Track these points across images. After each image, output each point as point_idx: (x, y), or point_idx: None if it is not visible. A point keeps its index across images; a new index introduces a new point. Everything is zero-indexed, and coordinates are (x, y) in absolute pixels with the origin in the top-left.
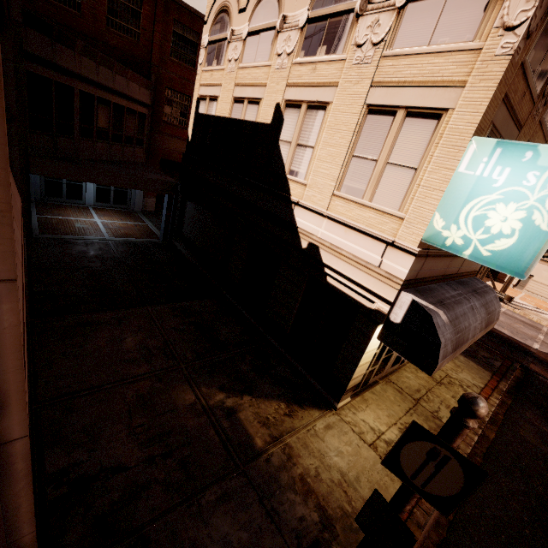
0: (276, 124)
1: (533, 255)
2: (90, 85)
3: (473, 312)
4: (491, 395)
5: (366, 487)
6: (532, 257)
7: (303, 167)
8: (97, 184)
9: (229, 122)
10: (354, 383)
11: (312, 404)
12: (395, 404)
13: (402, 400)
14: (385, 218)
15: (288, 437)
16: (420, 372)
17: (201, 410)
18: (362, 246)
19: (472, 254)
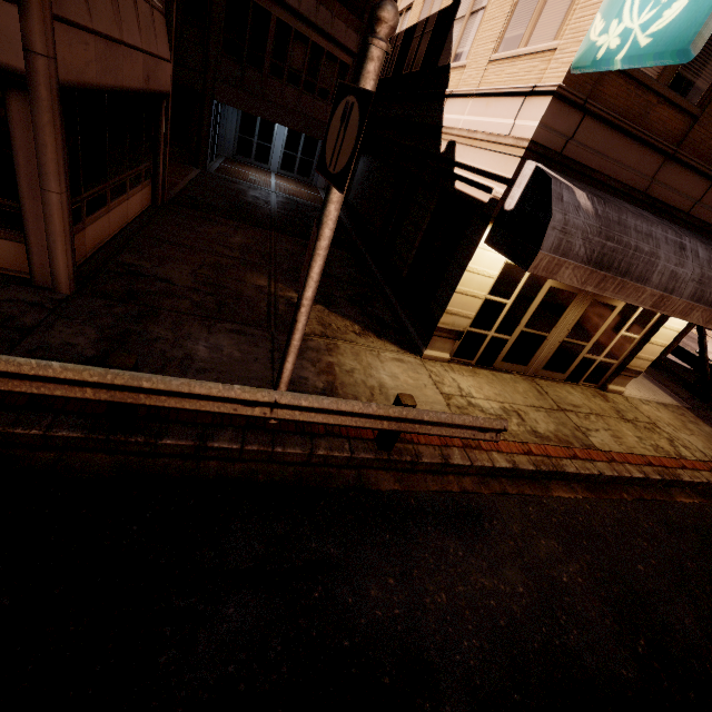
0: (456, 0)
1: (711, 5)
2: (289, 14)
3: (681, 252)
4: None
5: None
6: (710, 9)
7: (469, 42)
8: (285, 148)
9: (415, 29)
10: (452, 323)
11: (394, 342)
12: (519, 394)
13: (537, 398)
14: (536, 61)
15: (342, 342)
16: (599, 400)
17: (266, 292)
18: (499, 114)
19: (626, 55)
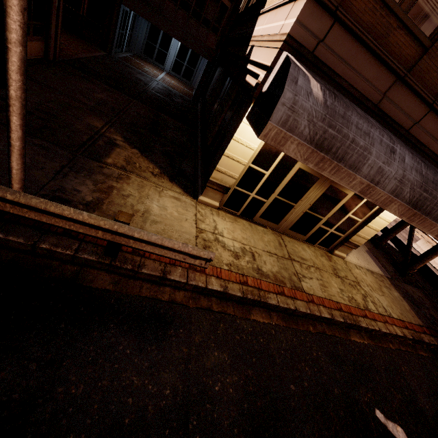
0: None
1: None
2: None
3: (391, 154)
4: (398, 326)
5: (155, 228)
6: None
7: None
8: (176, 57)
9: None
10: (221, 179)
11: (182, 186)
12: (262, 242)
13: (275, 247)
14: None
15: (135, 176)
16: (324, 259)
17: (95, 130)
18: (279, 19)
19: None
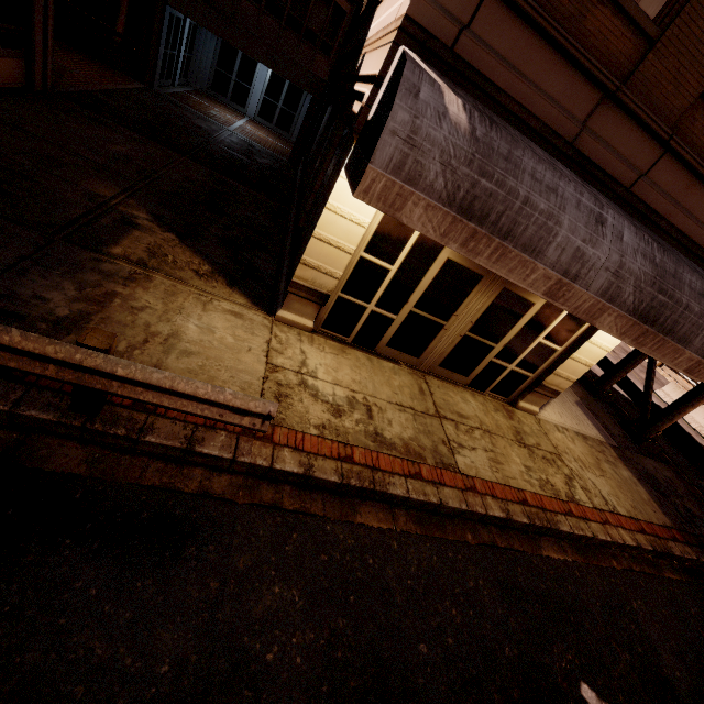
0: None
1: None
2: None
3: (597, 226)
4: (627, 529)
5: (185, 364)
6: None
7: None
8: (265, 93)
9: None
10: (312, 280)
11: (249, 295)
12: (390, 387)
13: (412, 397)
14: None
15: (162, 276)
16: (501, 416)
17: (99, 201)
18: None
19: None
